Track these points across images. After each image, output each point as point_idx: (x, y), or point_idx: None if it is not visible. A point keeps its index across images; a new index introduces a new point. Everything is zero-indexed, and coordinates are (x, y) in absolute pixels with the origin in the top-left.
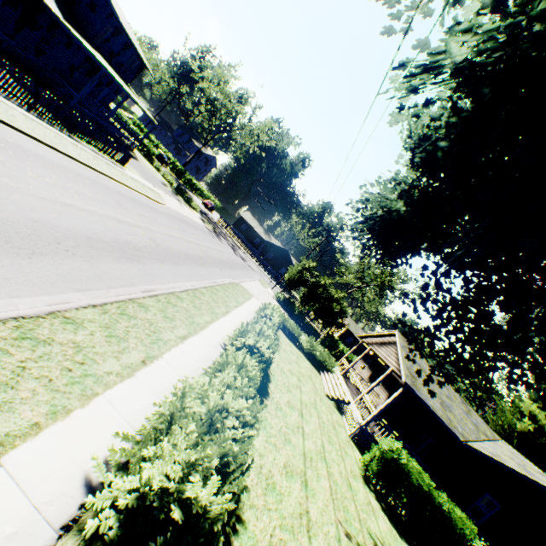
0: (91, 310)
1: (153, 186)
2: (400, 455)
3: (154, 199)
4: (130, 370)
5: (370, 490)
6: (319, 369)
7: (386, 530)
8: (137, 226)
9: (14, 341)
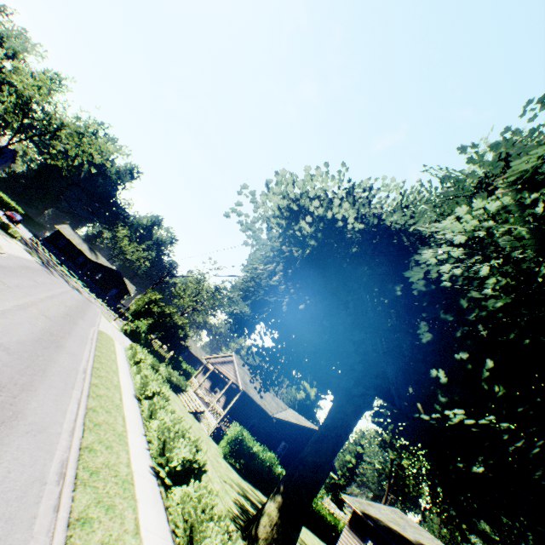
0: (91, 400)
1: None
2: (242, 433)
3: None
4: (125, 427)
5: (226, 461)
6: (176, 392)
7: (238, 477)
8: (29, 305)
9: (96, 427)
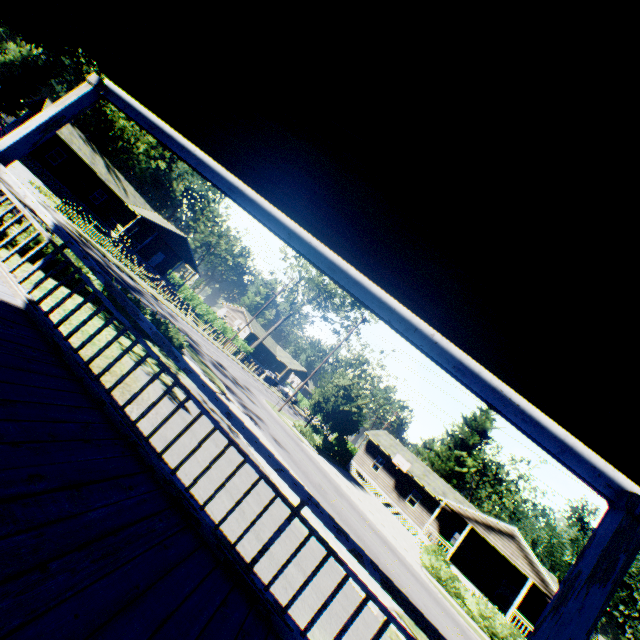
0: None
1: (348, 582)
2: None
3: None
4: None
5: None
6: None
7: None
8: None
9: None
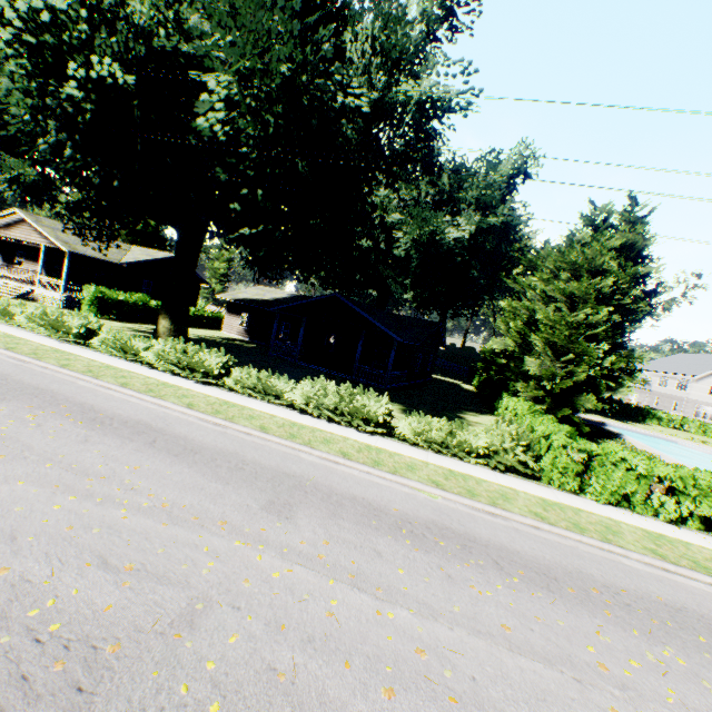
0: None
1: None
2: (101, 292)
3: None
4: (2, 332)
5: (101, 319)
6: None
7: (121, 324)
8: None
9: None
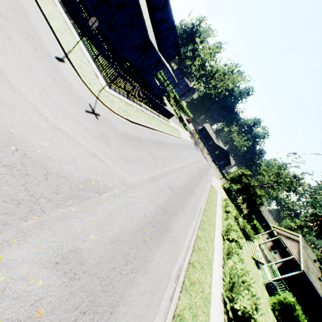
0: (199, 230)
1: (175, 124)
2: (293, 305)
3: (180, 137)
4: (212, 256)
5: (273, 314)
6: (245, 238)
7: None
8: (185, 166)
9: (198, 250)
